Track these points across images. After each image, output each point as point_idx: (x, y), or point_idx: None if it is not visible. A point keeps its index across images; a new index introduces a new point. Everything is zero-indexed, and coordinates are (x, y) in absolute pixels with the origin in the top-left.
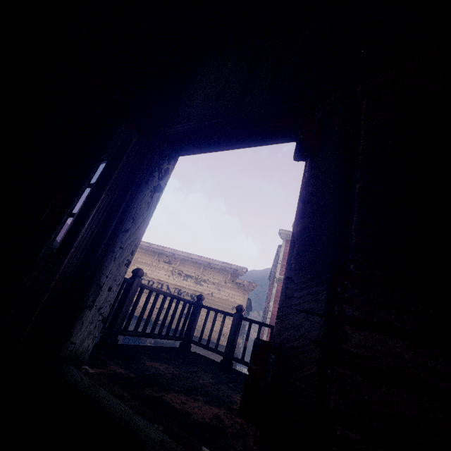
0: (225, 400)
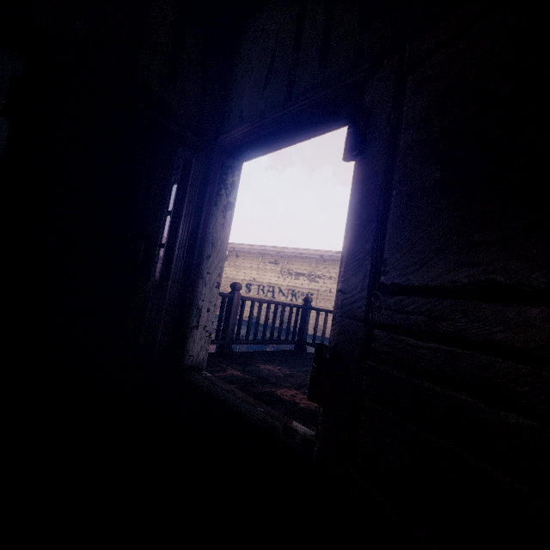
0: None
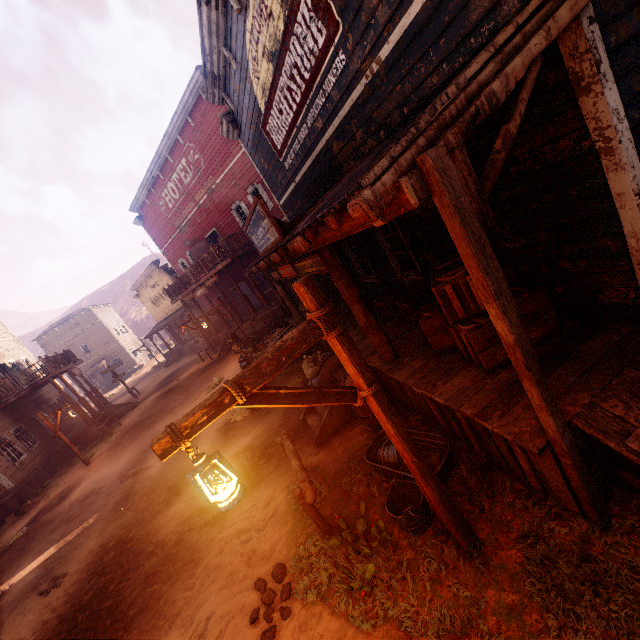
0: None
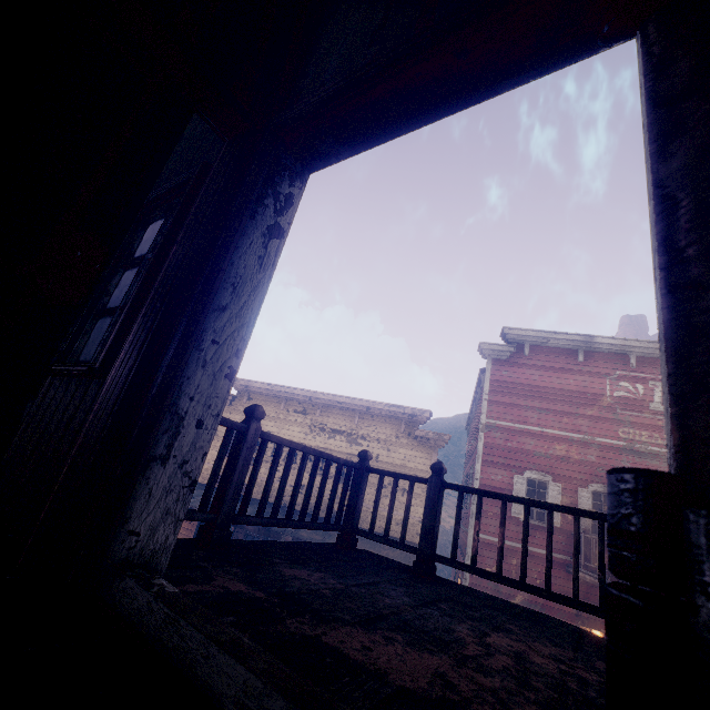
0: (443, 638)
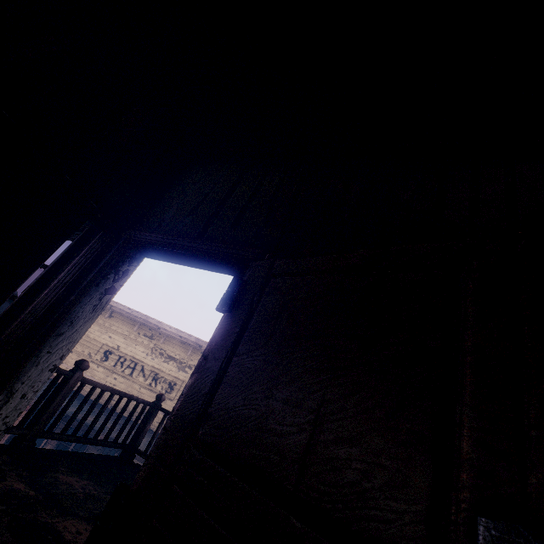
0: None
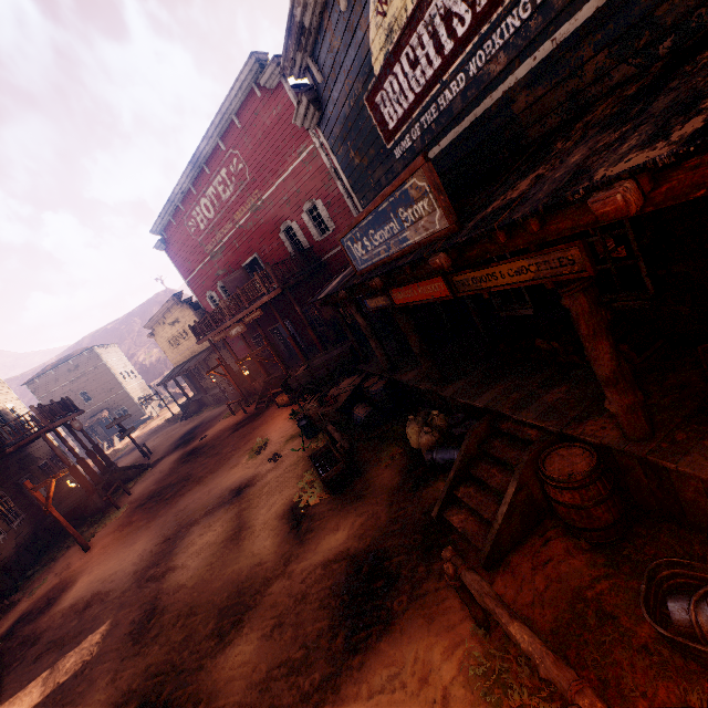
0: None
